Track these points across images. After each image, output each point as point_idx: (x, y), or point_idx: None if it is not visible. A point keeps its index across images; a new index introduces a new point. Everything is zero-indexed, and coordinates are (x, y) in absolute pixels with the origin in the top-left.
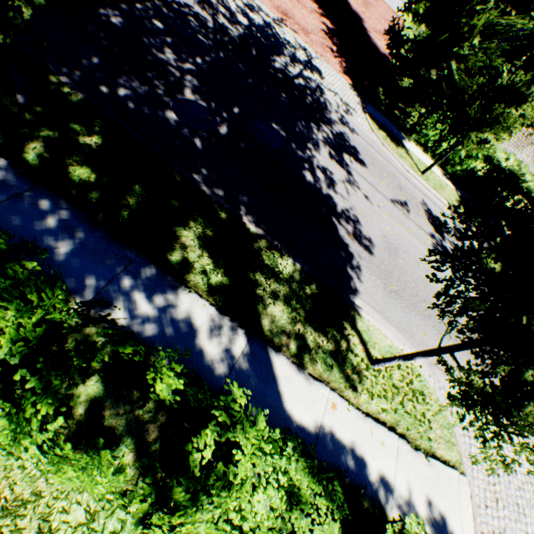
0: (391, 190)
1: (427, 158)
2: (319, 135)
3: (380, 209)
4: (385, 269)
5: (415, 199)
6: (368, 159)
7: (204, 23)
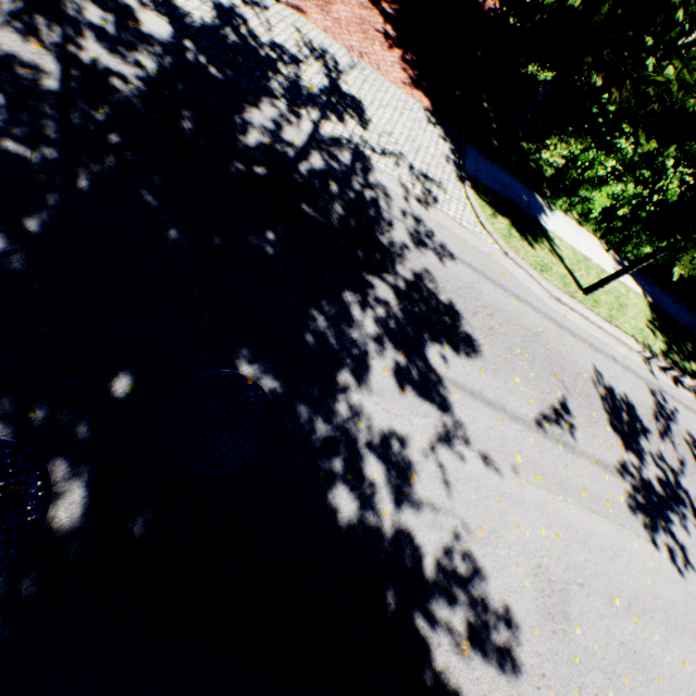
0: (535, 387)
1: (587, 237)
2: (368, 319)
3: (518, 477)
4: (549, 695)
5: (580, 377)
6: (480, 323)
7: (30, 84)
